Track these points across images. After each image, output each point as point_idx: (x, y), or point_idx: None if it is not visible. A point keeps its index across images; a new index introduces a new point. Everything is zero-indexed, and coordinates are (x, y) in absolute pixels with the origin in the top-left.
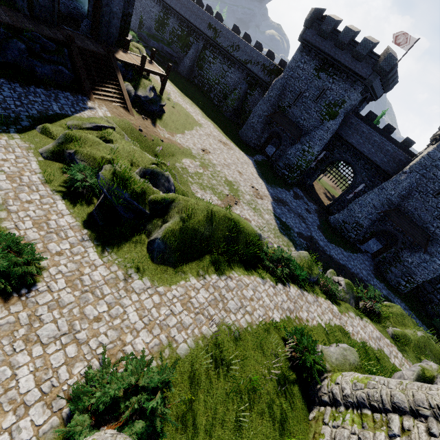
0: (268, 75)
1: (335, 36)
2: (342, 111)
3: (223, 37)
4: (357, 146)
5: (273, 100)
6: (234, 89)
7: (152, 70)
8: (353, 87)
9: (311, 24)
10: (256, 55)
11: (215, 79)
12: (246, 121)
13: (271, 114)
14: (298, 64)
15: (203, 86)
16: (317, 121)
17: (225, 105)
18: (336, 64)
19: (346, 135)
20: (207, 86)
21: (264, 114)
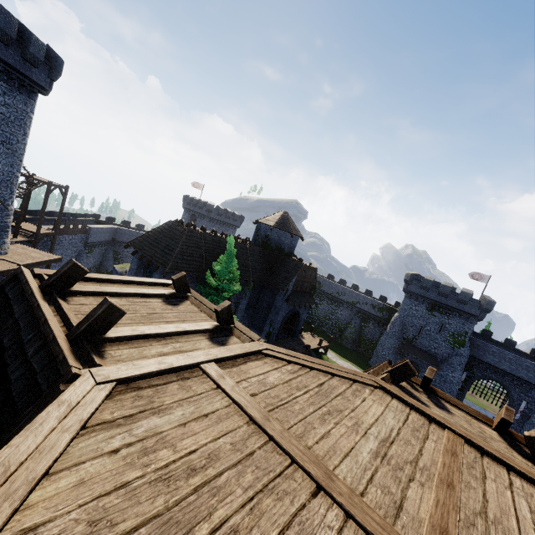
0: (379, 312)
1: (435, 289)
2: (468, 338)
3: (327, 286)
4: (495, 364)
5: (397, 334)
6: (347, 322)
7: (323, 345)
8: (468, 321)
9: (411, 282)
10: (362, 298)
11: (325, 316)
12: (368, 349)
13: (400, 346)
14: (409, 307)
15: (313, 321)
16: (449, 348)
17: (345, 338)
18: (445, 306)
19: (479, 355)
20: (317, 321)
21: (392, 346)
